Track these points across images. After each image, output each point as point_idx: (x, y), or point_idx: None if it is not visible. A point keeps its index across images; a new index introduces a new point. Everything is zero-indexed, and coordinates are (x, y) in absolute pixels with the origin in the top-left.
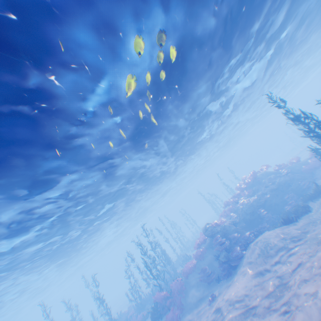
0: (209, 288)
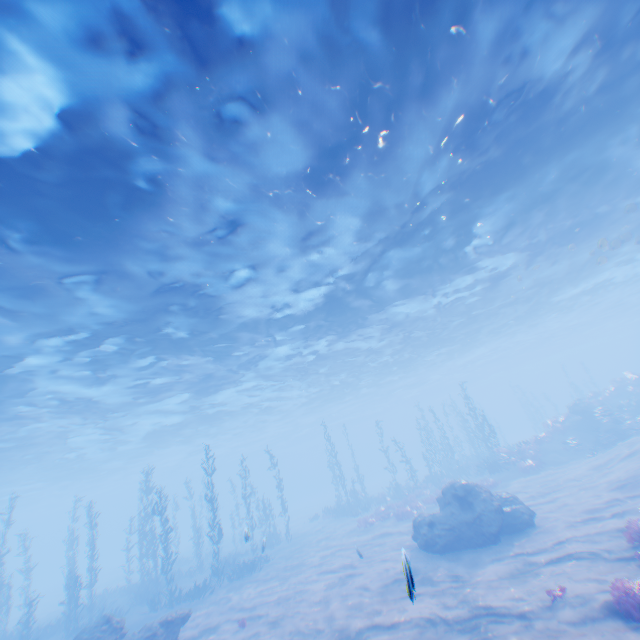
0: (577, 454)
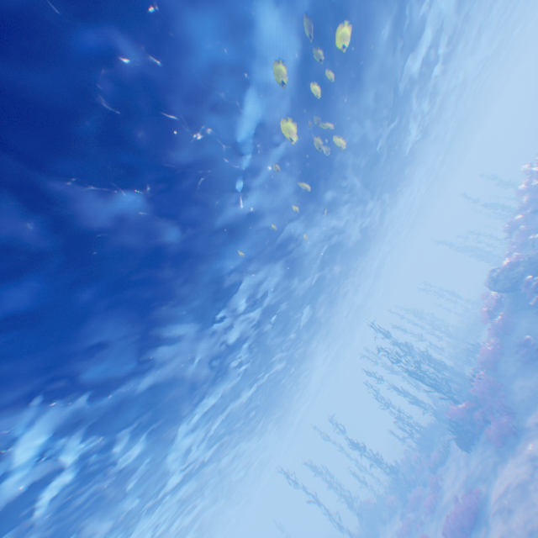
0: None
